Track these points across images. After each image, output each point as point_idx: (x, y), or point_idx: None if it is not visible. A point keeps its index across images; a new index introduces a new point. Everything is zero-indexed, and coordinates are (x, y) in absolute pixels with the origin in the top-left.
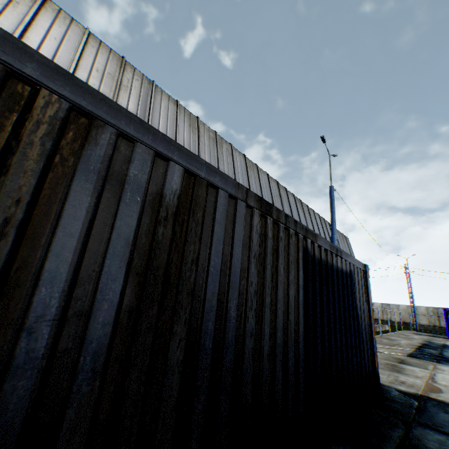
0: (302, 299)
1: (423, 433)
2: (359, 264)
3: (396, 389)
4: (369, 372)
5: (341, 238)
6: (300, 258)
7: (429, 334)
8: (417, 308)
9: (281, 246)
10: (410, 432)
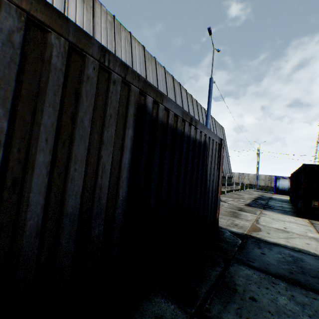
0: (128, 162)
1: (237, 270)
2: (216, 138)
3: (230, 231)
4: (210, 221)
5: (219, 128)
6: (130, 115)
7: (263, 191)
8: (260, 176)
9: (88, 89)
10: (227, 270)
